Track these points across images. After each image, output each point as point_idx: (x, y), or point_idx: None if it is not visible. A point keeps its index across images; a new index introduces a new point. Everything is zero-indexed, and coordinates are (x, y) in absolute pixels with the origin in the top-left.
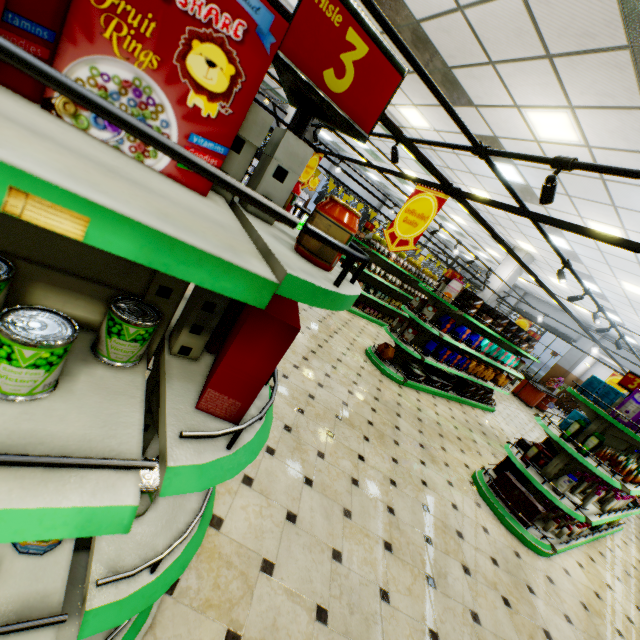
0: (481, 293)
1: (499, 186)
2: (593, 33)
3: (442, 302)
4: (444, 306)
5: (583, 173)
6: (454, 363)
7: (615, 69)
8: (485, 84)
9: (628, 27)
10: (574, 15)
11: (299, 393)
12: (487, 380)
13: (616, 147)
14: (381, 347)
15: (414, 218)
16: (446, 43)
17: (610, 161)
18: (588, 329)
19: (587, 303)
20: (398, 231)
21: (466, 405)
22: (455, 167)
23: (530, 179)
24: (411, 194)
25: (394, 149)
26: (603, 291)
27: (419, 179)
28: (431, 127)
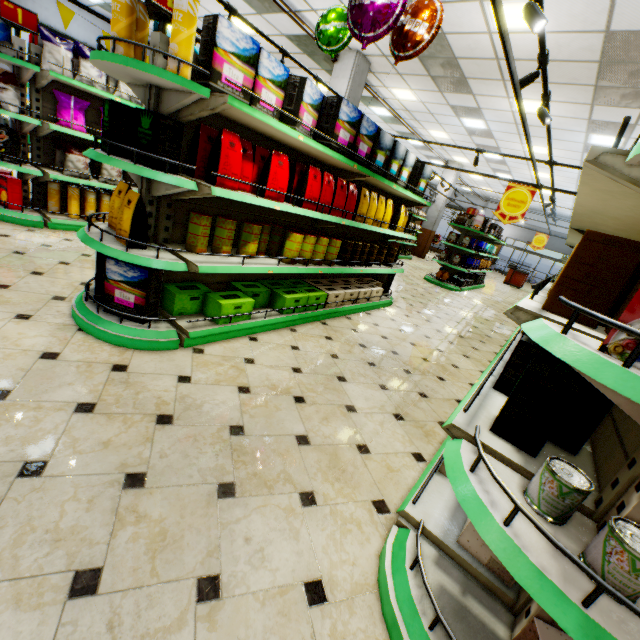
0: (434, 205)
1: (461, 130)
2: (578, 79)
3: (471, 231)
4: (474, 234)
5: (537, 125)
6: (475, 266)
7: (583, 91)
8: (490, 87)
9: (598, 80)
10: (571, 73)
11: (468, 316)
12: (486, 268)
13: (566, 116)
14: (439, 274)
15: (515, 203)
16: (472, 69)
17: (559, 121)
18: (488, 202)
19: (495, 186)
20: (506, 212)
21: (477, 289)
22: (423, 120)
23: (493, 127)
24: (506, 189)
25: (477, 158)
26: (514, 178)
27: (510, 180)
28: (418, 100)
